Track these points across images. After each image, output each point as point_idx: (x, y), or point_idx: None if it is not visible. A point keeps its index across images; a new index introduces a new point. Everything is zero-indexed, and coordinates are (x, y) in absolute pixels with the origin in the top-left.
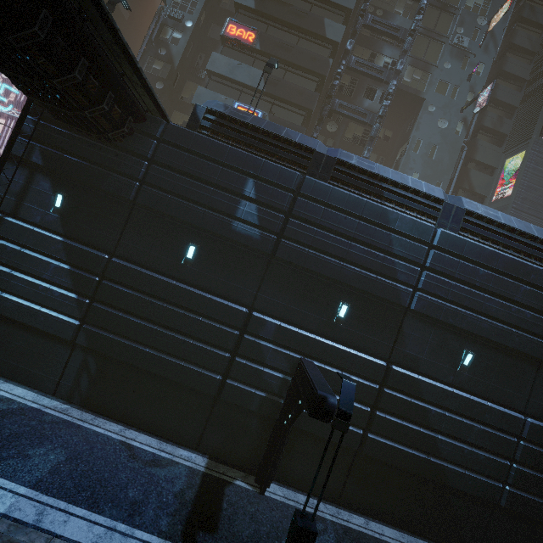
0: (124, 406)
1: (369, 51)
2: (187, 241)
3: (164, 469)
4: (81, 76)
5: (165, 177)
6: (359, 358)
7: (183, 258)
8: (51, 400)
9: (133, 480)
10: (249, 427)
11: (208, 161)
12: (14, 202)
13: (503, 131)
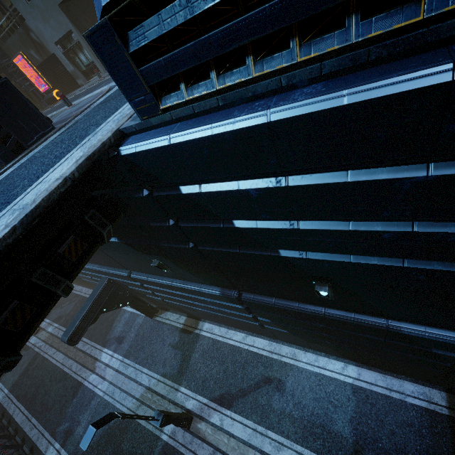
0: None
1: None
2: None
3: None
4: None
5: None
6: None
7: None
8: None
9: None
10: None
11: None
12: None
13: None
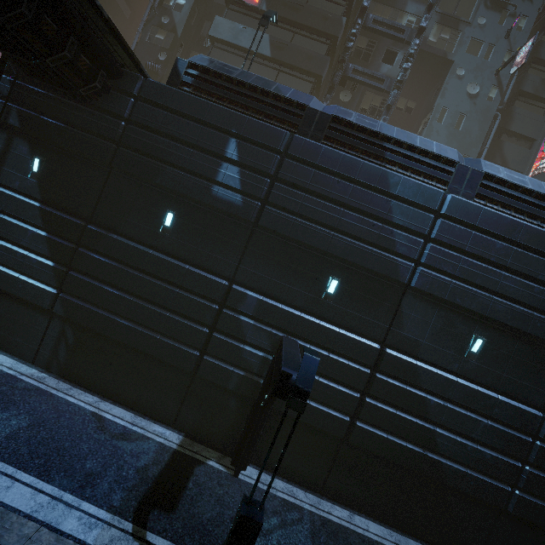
0: (100, 378)
1: (390, 9)
2: (165, 208)
3: (132, 443)
4: (30, 13)
5: (142, 138)
6: (348, 339)
7: (161, 226)
8: (29, 367)
9: (95, 452)
10: (228, 406)
11: (187, 120)
12: None
13: None
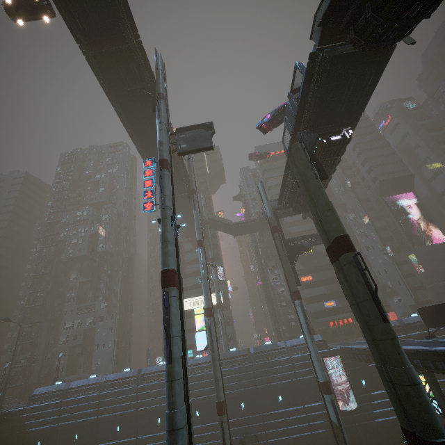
0: None
1: None
2: None
3: None
4: None
5: None
6: None
7: None
8: None
9: None
10: None
11: None
12: (354, 390)
13: (396, 246)
